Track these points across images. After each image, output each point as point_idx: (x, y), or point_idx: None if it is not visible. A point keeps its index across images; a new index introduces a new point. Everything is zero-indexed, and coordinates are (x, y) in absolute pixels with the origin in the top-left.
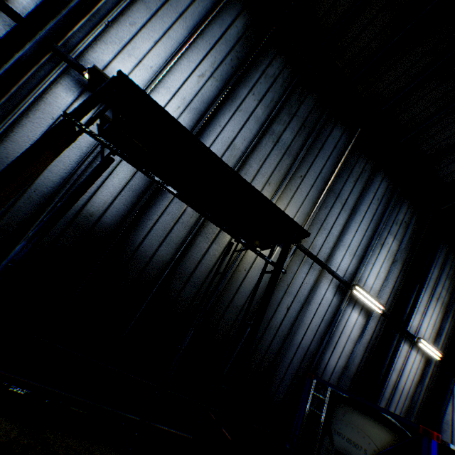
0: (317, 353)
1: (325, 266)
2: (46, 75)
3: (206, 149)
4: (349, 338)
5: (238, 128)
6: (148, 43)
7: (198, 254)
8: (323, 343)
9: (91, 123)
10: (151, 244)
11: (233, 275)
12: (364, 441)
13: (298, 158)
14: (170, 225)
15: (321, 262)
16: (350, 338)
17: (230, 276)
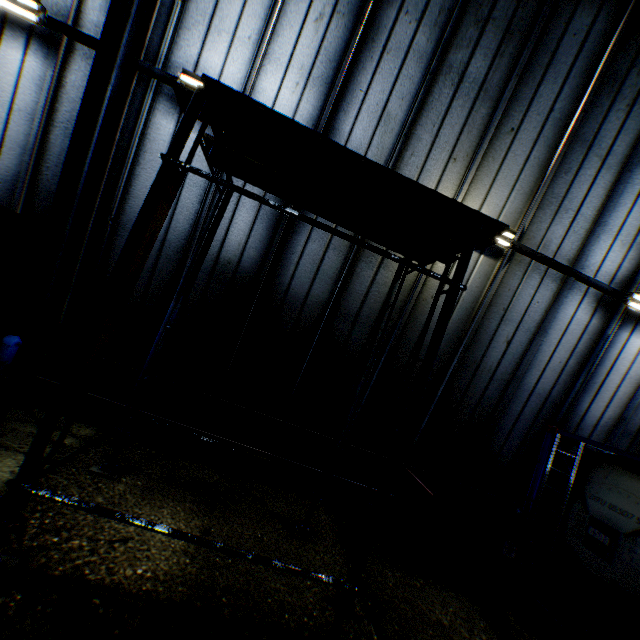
0: (564, 401)
1: (570, 272)
2: (140, 104)
3: (328, 143)
4: (625, 378)
5: (390, 83)
6: (237, 1)
7: (362, 287)
8: (574, 387)
9: (192, 155)
10: (302, 284)
11: (415, 307)
12: (636, 508)
13: (502, 99)
14: (320, 256)
15: (561, 266)
16: (628, 376)
17: (412, 309)
